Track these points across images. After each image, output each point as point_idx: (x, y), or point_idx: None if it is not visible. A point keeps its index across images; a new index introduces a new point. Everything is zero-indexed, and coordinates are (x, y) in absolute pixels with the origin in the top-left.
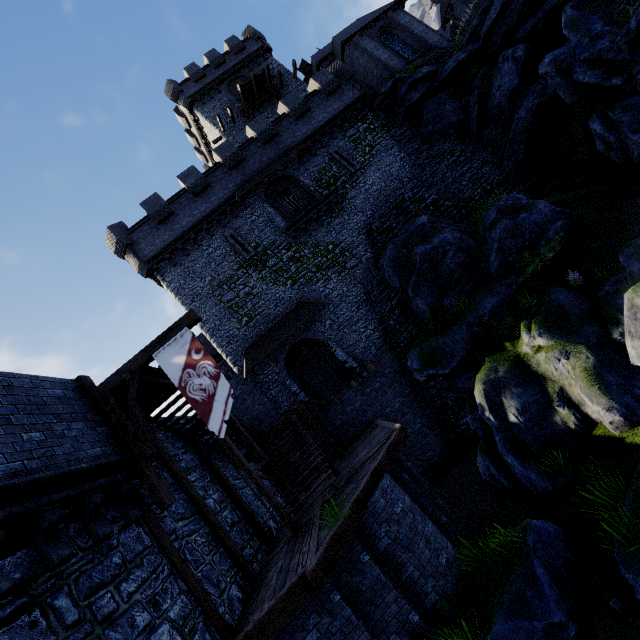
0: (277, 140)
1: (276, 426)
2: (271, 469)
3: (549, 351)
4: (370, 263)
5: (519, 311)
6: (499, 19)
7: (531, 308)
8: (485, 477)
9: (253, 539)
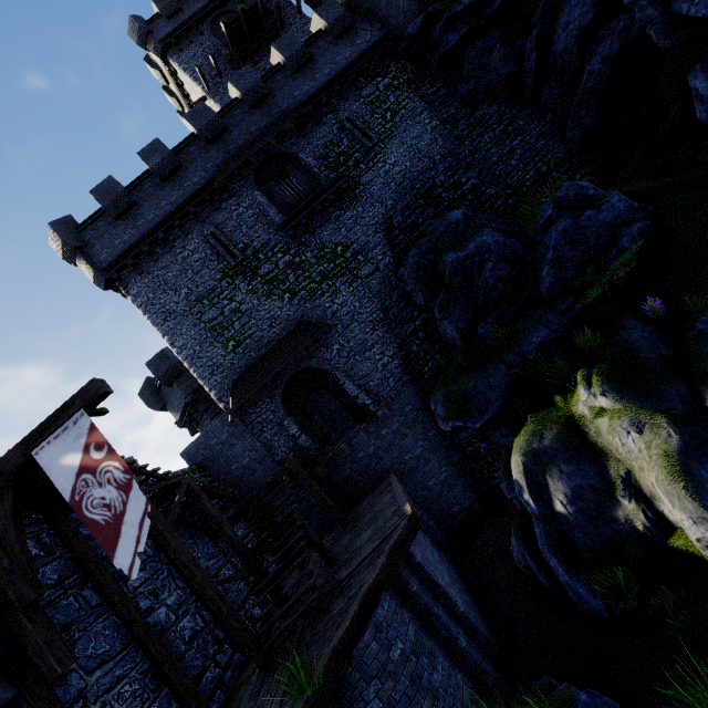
0: (269, 102)
1: (263, 489)
2: (247, 558)
3: (615, 418)
4: (389, 270)
5: (576, 349)
6: None
7: (593, 350)
8: (520, 567)
9: (222, 649)
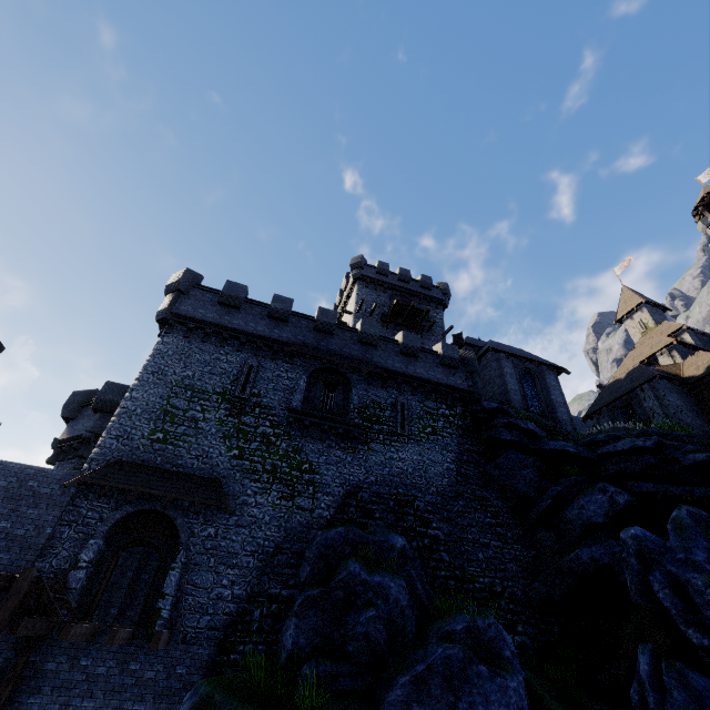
0: (371, 349)
1: None
2: None
3: None
4: (318, 523)
5: None
6: (622, 455)
7: None
8: None
9: None
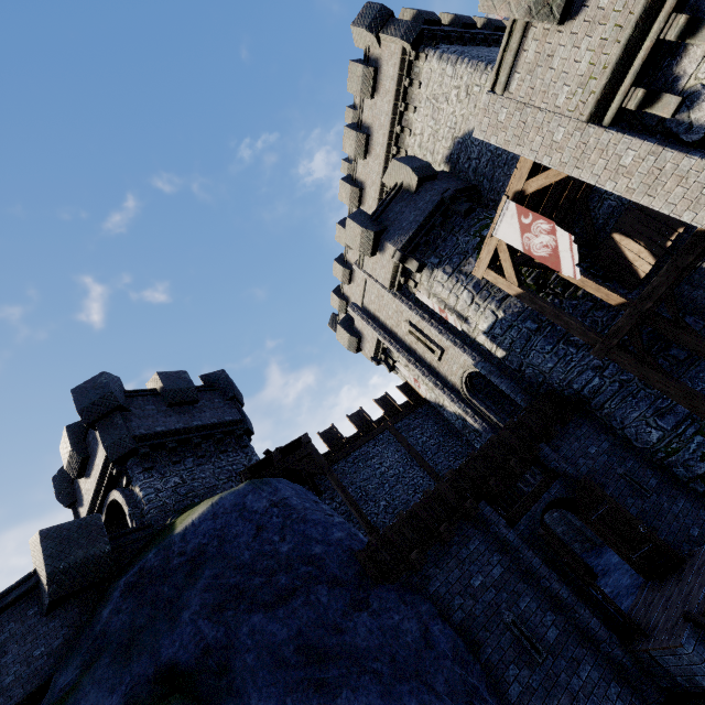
0: None
1: None
2: None
3: None
4: None
5: None
6: None
7: None
8: None
9: None
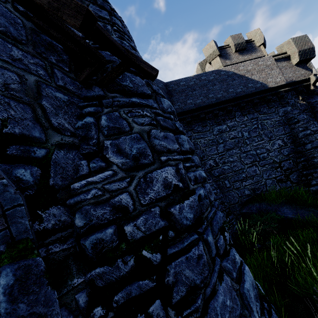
0: None
1: None
2: None
3: None
4: None
5: None
6: None
7: None
8: None
9: None
